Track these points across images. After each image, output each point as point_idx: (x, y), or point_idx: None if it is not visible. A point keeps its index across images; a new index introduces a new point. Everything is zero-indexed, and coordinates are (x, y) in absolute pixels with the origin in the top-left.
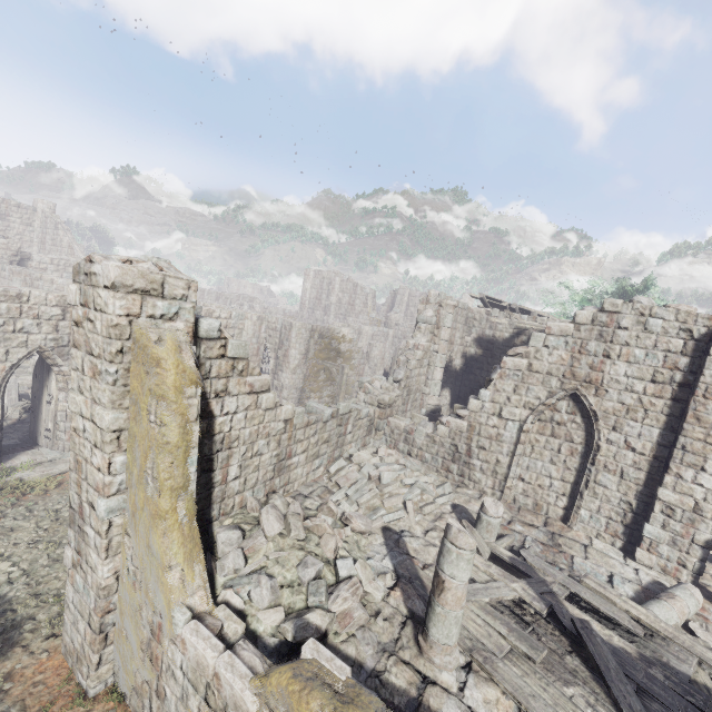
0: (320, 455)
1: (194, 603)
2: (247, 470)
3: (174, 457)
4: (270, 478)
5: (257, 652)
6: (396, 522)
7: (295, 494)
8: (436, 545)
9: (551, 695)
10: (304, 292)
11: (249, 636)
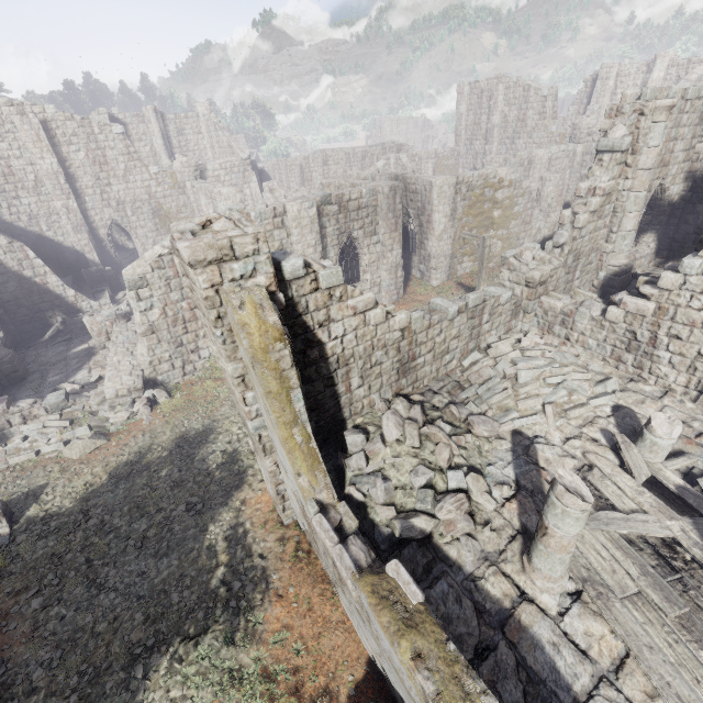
0: (451, 351)
1: (322, 498)
2: (369, 378)
3: (278, 402)
4: (396, 381)
5: (364, 547)
6: (530, 426)
7: (424, 390)
8: (575, 457)
9: (676, 654)
10: (458, 119)
11: (368, 523)
